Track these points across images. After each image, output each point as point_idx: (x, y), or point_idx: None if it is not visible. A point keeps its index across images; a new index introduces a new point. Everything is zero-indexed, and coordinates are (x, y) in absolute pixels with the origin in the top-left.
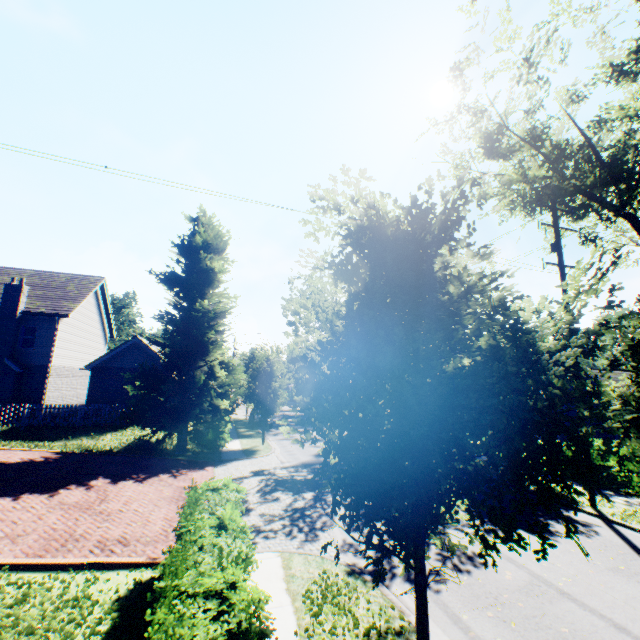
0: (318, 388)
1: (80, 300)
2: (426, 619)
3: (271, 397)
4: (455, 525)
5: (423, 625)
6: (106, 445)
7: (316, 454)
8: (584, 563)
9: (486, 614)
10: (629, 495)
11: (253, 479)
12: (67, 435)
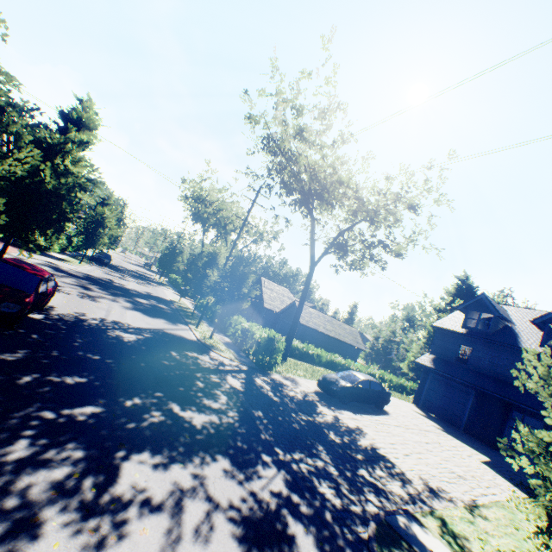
0: (163, 261)
1: None
2: (3, 252)
3: (97, 238)
4: (114, 301)
5: (1, 253)
6: None
7: (106, 278)
8: (140, 318)
9: (66, 298)
10: (228, 337)
11: (42, 261)
12: None
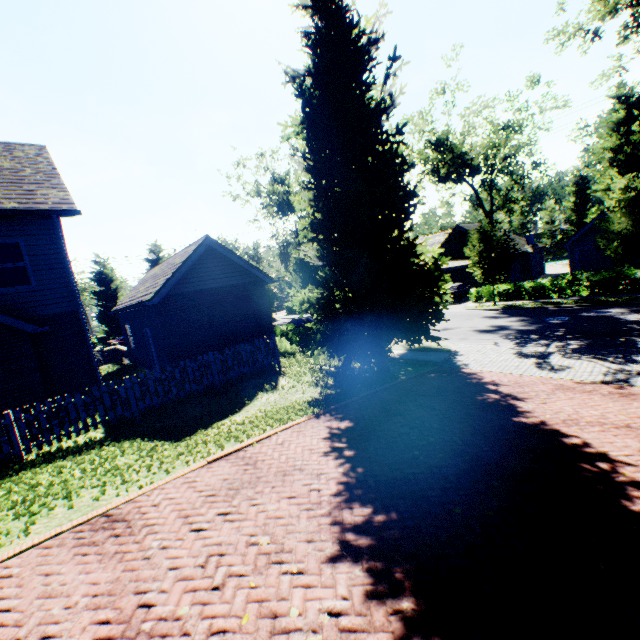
0: None
1: (58, 184)
2: None
3: None
4: None
5: None
6: (304, 393)
7: (481, 332)
8: None
9: None
10: None
11: (559, 360)
12: (231, 401)
